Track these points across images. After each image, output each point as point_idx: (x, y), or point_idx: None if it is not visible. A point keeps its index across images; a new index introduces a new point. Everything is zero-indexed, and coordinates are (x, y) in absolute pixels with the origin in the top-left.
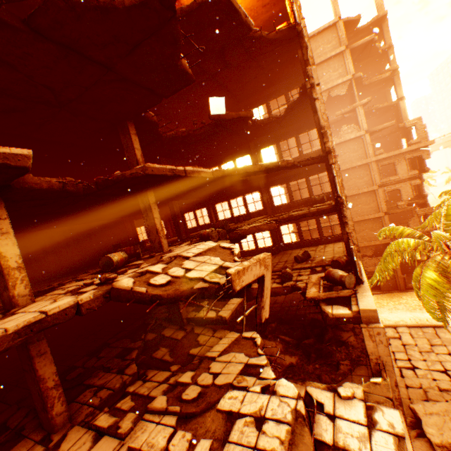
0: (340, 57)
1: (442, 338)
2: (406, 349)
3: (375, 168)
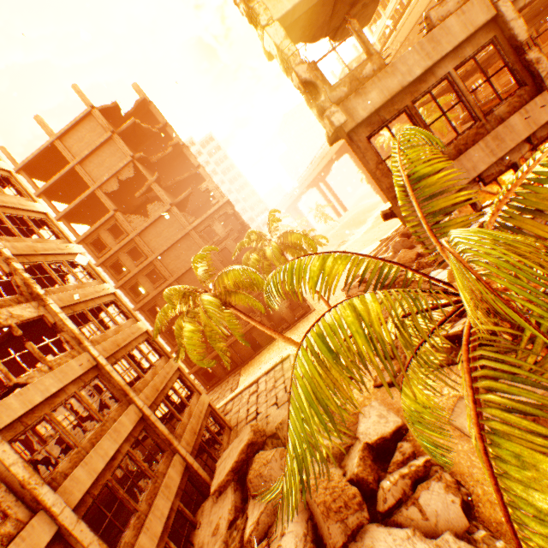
0: (112, 142)
1: (284, 369)
2: (258, 399)
3: (197, 235)
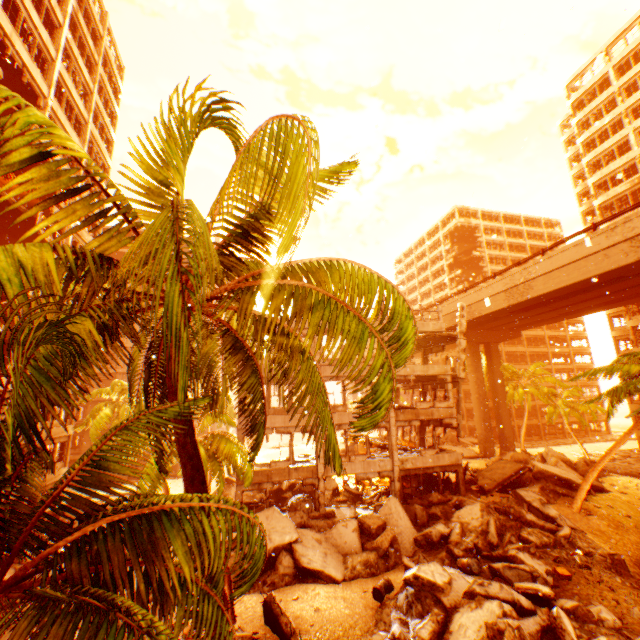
0: None
1: None
2: None
3: None
